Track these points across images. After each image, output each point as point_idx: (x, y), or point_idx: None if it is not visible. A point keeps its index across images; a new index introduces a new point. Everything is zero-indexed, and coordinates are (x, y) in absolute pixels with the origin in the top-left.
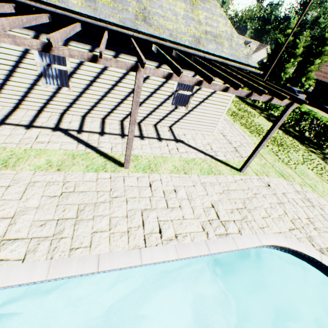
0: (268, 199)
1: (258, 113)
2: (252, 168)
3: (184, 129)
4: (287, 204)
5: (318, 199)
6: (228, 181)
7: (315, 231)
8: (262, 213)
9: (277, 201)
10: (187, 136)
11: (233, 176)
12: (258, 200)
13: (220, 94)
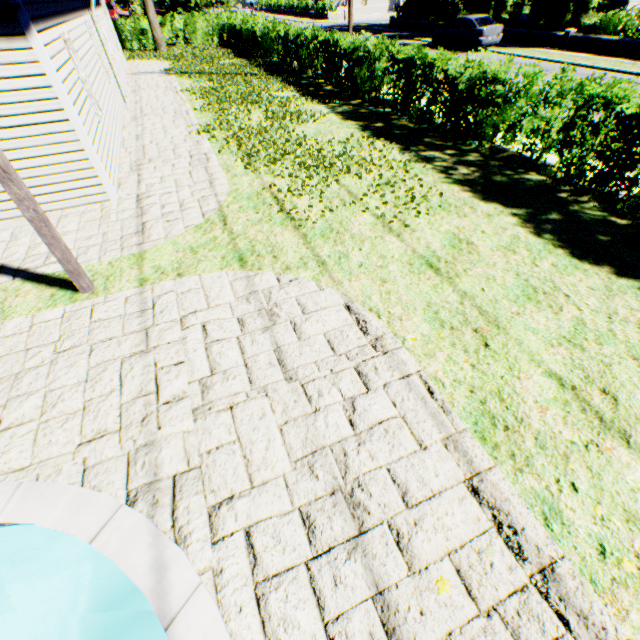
0: (105, 352)
1: (332, 108)
2: (147, 267)
3: (12, 221)
4: (167, 349)
5: (316, 296)
6: (1, 336)
7: (191, 420)
8: (23, 413)
9: (135, 349)
10: (0, 236)
11: (42, 313)
12: (58, 367)
13: (7, 88)
